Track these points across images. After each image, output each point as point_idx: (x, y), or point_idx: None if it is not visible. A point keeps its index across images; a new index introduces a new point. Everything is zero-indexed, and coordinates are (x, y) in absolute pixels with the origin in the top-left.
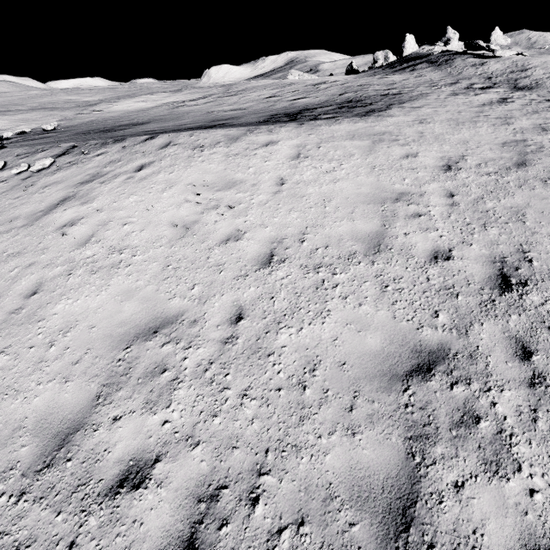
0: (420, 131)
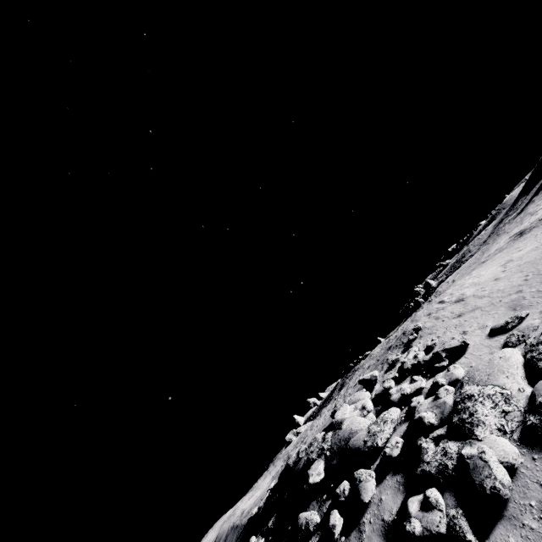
0: None
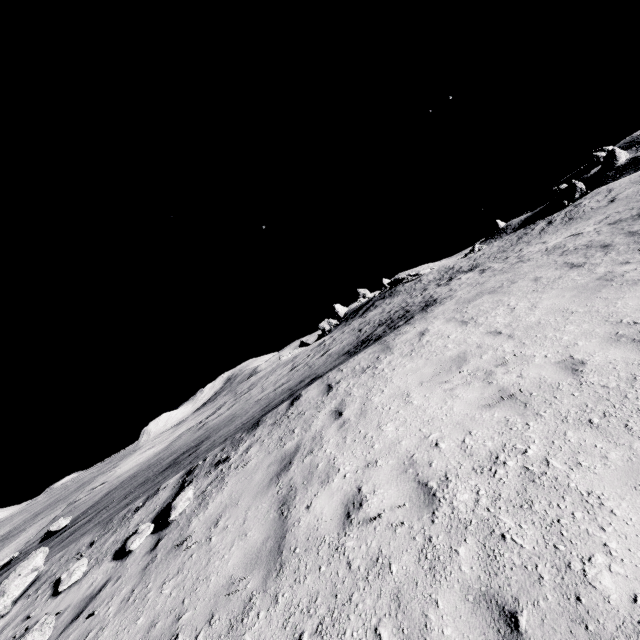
0: (496, 281)
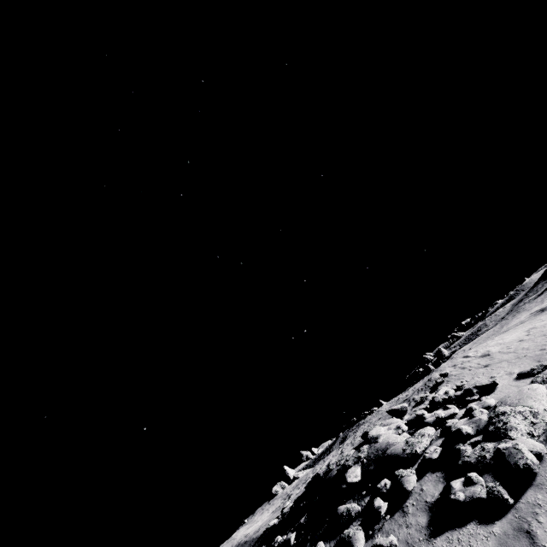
0: None
